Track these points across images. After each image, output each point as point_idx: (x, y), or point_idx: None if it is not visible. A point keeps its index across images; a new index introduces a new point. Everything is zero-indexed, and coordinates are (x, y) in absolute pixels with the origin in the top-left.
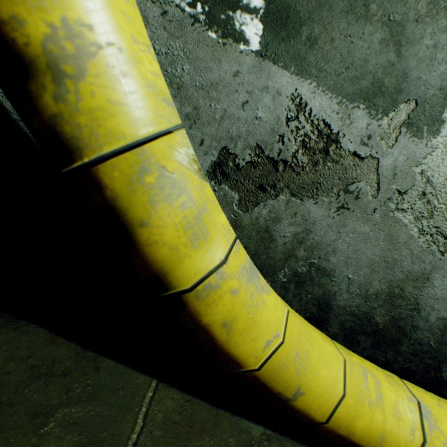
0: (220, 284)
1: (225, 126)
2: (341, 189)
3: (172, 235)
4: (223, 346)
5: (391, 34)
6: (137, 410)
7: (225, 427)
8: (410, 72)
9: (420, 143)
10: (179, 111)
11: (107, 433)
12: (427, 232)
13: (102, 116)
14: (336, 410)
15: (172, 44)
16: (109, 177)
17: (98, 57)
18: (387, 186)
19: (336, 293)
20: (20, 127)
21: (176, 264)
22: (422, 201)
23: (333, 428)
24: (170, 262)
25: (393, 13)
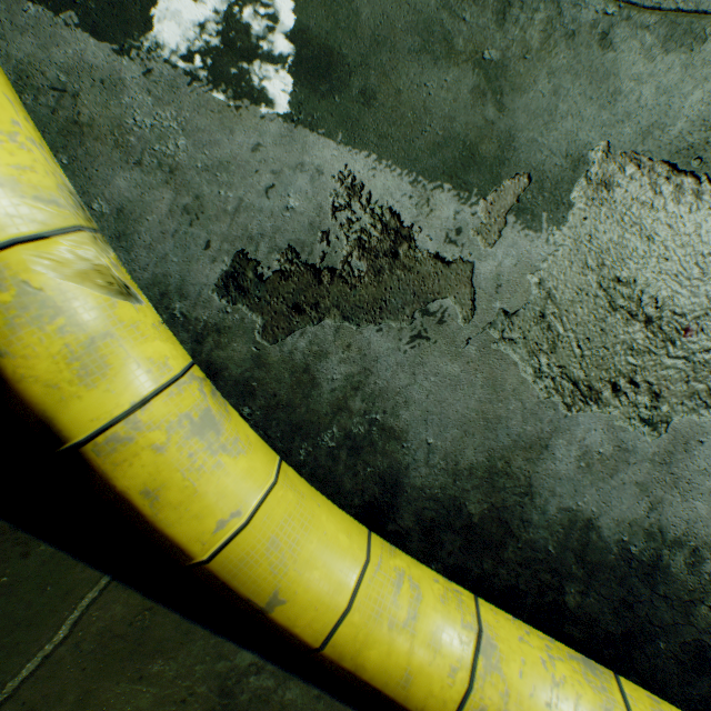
0: (134, 437)
1: (241, 220)
2: (418, 309)
3: (49, 368)
4: (157, 525)
5: (488, 79)
6: (66, 614)
7: (196, 650)
8: (519, 134)
9: (537, 238)
10: (174, 202)
11: (12, 639)
12: (546, 375)
13: None
14: (338, 631)
15: (160, 112)
16: None
17: None
18: (488, 304)
19: (410, 466)
20: None
21: (59, 406)
22: (541, 326)
23: (334, 658)
24: (50, 403)
25: (489, 49)
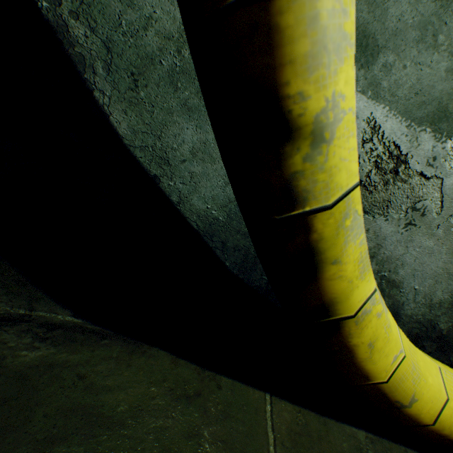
0: (371, 309)
1: None
2: (409, 207)
3: (351, 269)
4: (360, 363)
5: None
6: (264, 424)
7: (336, 434)
8: None
9: None
10: None
11: (250, 448)
12: None
13: (334, 172)
14: (441, 413)
15: None
16: (322, 223)
17: (342, 122)
18: (449, 204)
19: (404, 303)
20: (130, 152)
21: (349, 295)
22: None
23: (437, 429)
24: (345, 293)
25: None
